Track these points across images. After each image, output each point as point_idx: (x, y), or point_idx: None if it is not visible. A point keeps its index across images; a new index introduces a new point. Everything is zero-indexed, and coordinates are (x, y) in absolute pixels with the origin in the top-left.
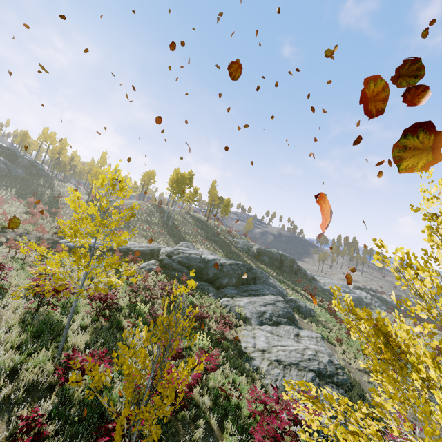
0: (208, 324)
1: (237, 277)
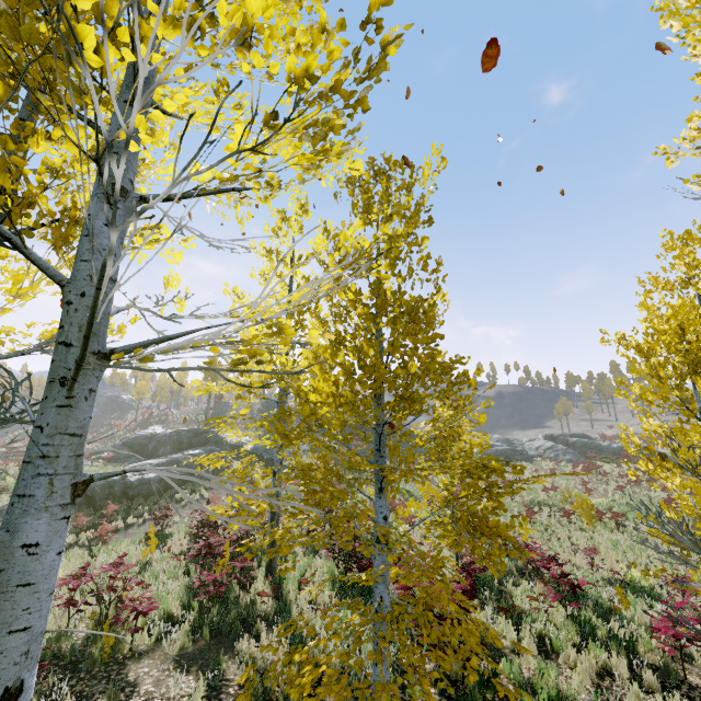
0: None
1: (172, 443)
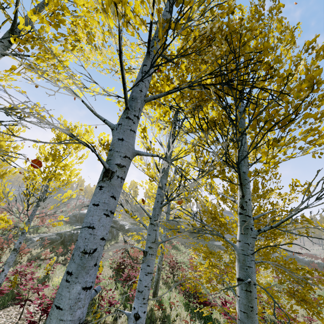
0: (50, 229)
1: None
